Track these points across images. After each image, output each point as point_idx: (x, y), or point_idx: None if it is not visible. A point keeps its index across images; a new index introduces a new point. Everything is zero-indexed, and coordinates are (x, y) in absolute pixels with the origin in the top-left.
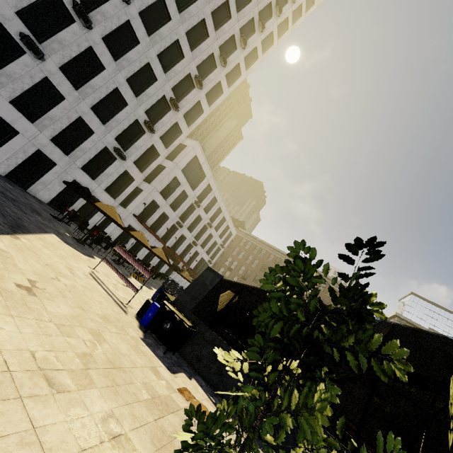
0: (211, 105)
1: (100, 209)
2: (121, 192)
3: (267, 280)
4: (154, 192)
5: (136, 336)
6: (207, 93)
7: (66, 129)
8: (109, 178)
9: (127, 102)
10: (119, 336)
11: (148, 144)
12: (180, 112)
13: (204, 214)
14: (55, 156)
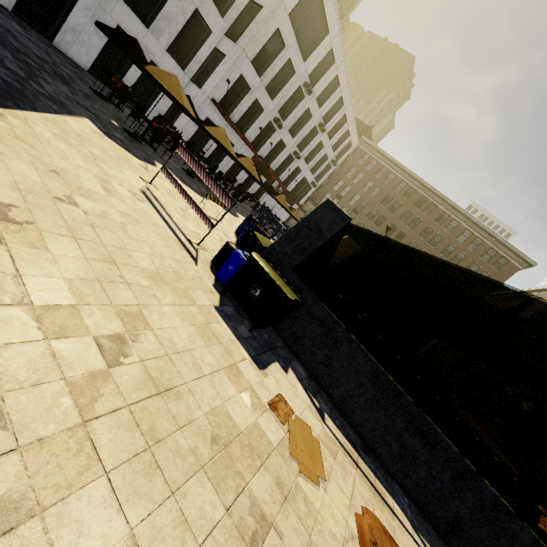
0: None
1: (154, 78)
2: (192, 57)
3: None
4: (243, 61)
5: (207, 305)
6: None
7: None
8: (171, 26)
9: None
10: (178, 311)
11: None
12: None
13: (316, 108)
14: None
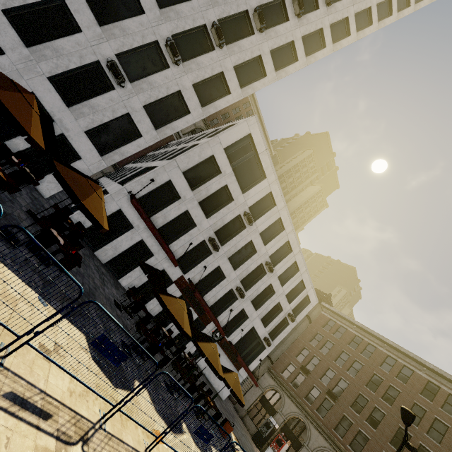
0: (278, 70)
1: None
2: (115, 149)
3: None
4: (173, 168)
5: None
6: (274, 54)
7: (39, 13)
8: (96, 115)
9: (144, 9)
10: None
11: (173, 88)
12: (228, 60)
13: (261, 244)
14: (5, 40)
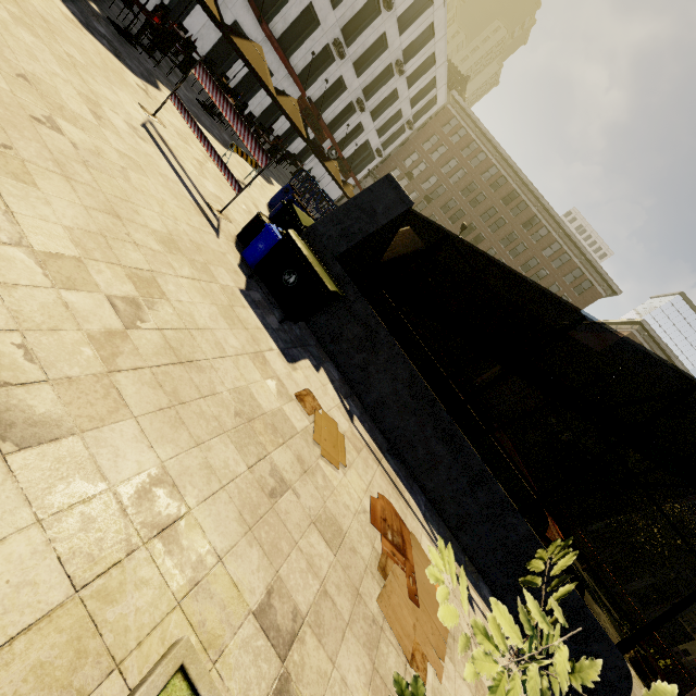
0: None
1: None
2: None
3: None
4: None
5: (231, 286)
6: None
7: None
8: None
9: None
10: (198, 286)
11: None
12: None
13: (396, 35)
14: None
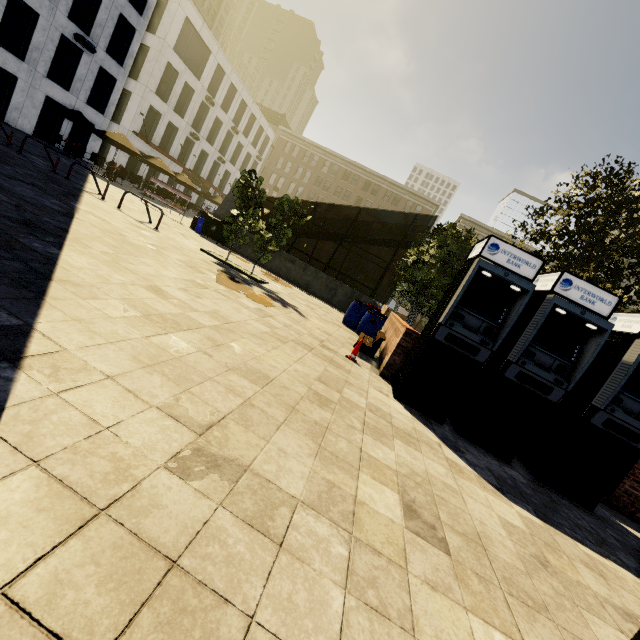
0: None
1: (114, 140)
2: (107, 103)
3: (237, 184)
4: (148, 94)
5: (197, 235)
6: None
7: (3, 17)
8: (85, 85)
9: None
10: (188, 232)
11: (115, 15)
12: None
13: (224, 115)
14: (11, 66)
